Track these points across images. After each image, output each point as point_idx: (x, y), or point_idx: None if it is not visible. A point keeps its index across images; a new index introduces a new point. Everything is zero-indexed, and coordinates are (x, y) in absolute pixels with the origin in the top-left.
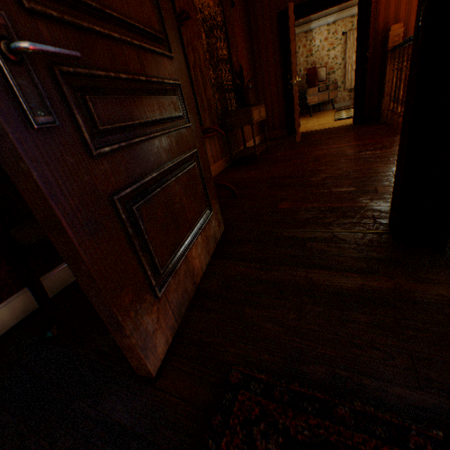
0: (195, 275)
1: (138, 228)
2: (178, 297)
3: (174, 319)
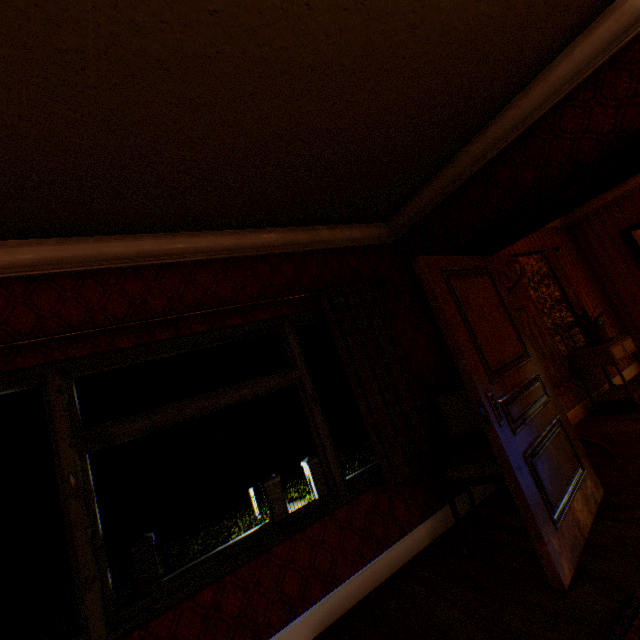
0: (580, 527)
1: (535, 474)
2: (569, 538)
3: (570, 554)
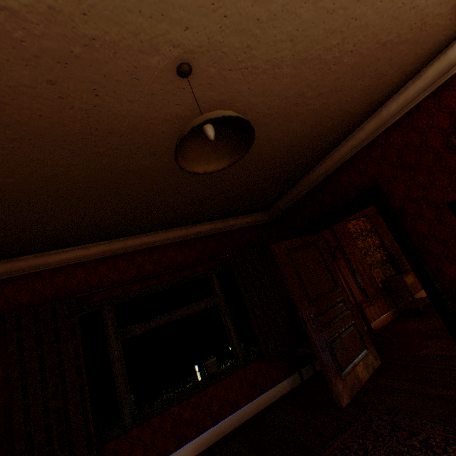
0: (359, 379)
1: (333, 351)
2: (350, 384)
3: (349, 392)
